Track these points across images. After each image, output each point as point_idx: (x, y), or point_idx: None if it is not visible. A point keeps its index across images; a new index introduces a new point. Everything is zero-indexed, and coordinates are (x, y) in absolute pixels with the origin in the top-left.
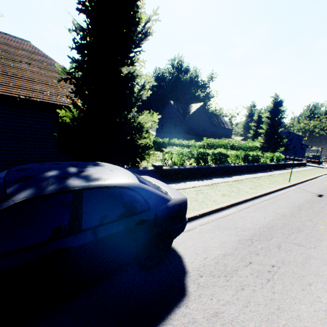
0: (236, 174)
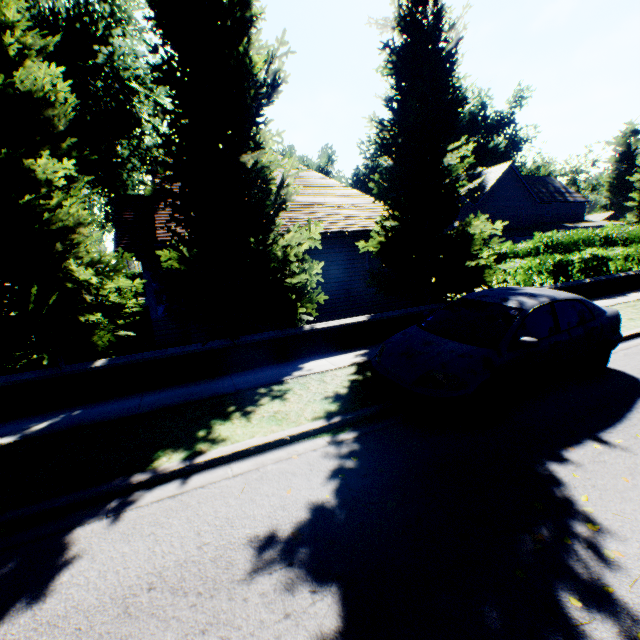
0: (633, 290)
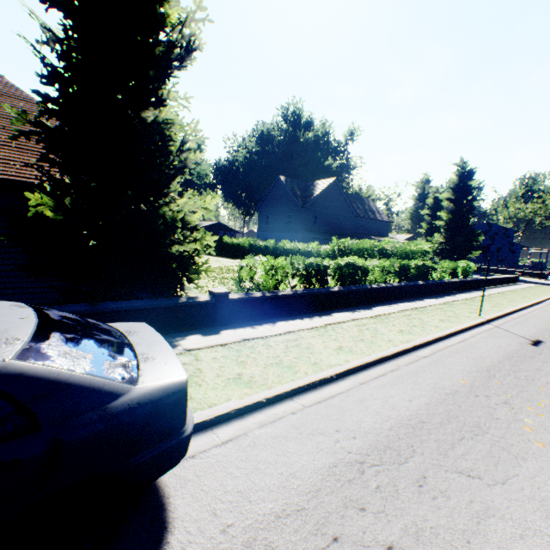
0: (383, 302)
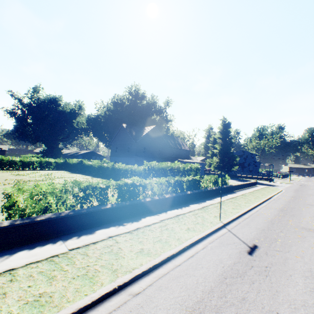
0: (156, 211)
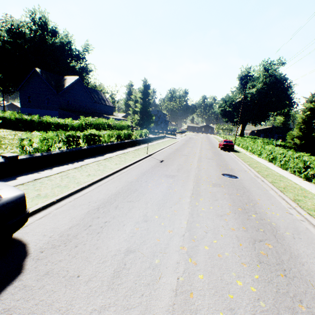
0: (110, 152)
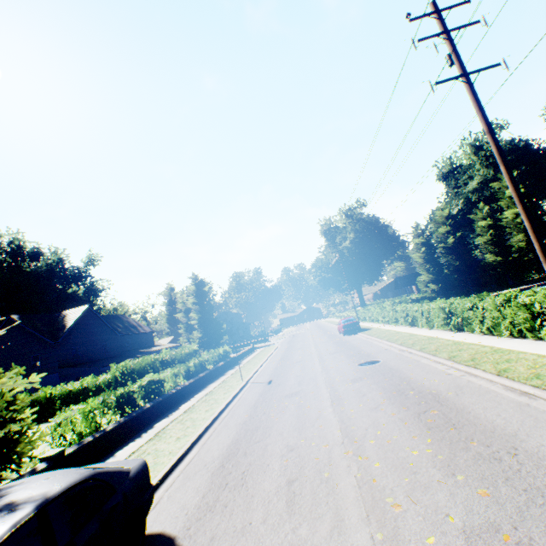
0: (184, 400)
